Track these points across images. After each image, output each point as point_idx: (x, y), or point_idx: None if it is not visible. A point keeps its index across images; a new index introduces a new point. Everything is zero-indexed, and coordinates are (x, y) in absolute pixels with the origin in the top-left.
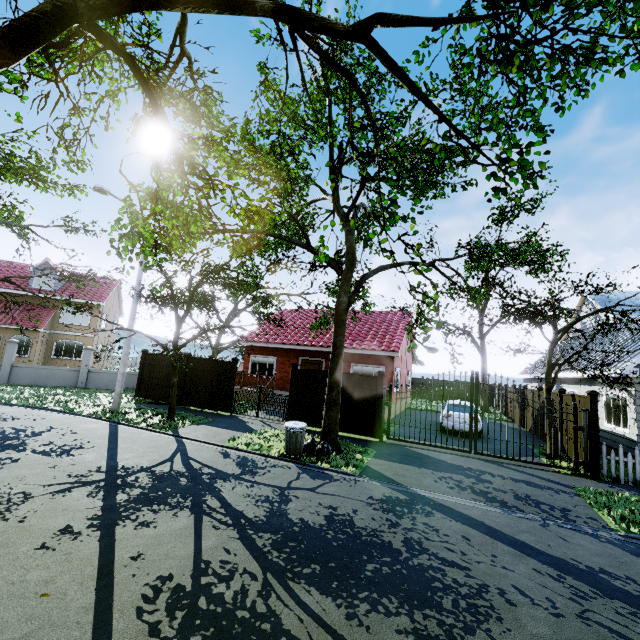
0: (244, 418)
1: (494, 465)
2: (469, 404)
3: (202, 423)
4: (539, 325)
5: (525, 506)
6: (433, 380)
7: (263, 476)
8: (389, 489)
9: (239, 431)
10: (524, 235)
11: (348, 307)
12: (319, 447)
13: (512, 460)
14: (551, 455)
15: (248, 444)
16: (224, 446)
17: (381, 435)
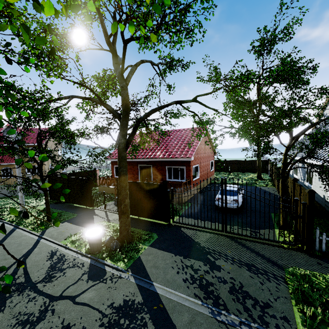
0: (97, 211)
1: (234, 244)
2: (234, 188)
3: (67, 220)
4: (277, 135)
5: (233, 303)
6: (231, 160)
7: (53, 282)
8: (136, 288)
9: (82, 226)
10: (280, 59)
11: (127, 145)
12: (111, 245)
13: (250, 237)
14: (283, 227)
15: (77, 240)
16: (60, 244)
17: (169, 220)
